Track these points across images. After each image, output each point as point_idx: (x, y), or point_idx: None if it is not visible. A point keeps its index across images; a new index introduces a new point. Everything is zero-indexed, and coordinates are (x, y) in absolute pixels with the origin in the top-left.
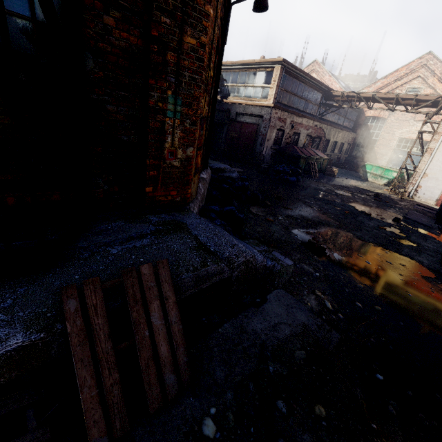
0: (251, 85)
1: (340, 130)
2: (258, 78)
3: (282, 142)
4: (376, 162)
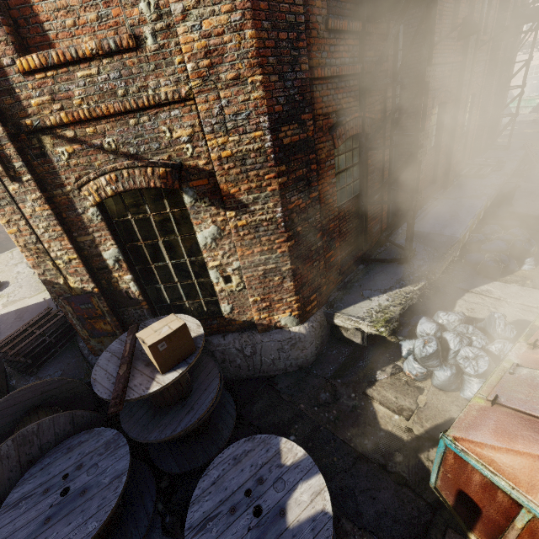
0: None
1: None
2: None
3: None
4: (511, 96)
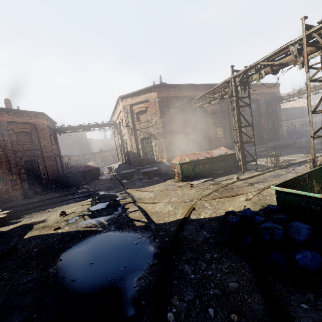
0: None
1: (315, 117)
2: None
3: (289, 130)
4: None
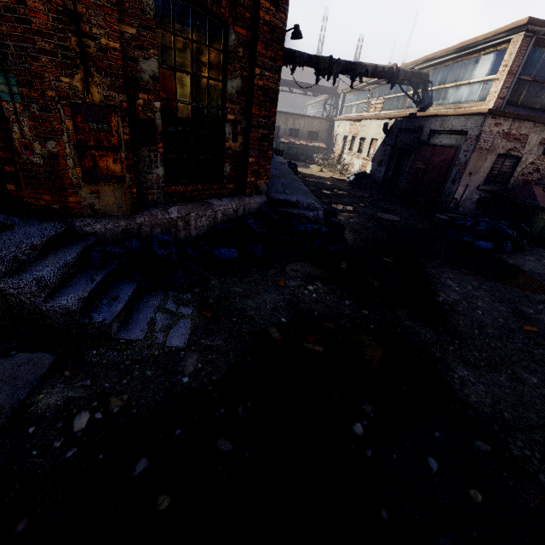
0: (465, 82)
1: None
2: (480, 67)
3: (510, 179)
4: None
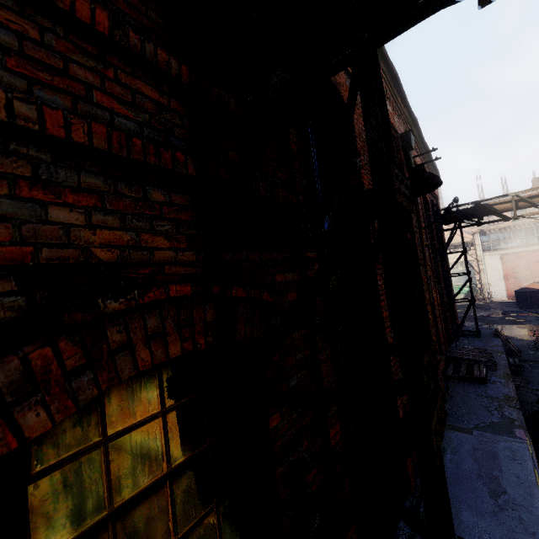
0: None
1: None
2: None
3: None
4: None
